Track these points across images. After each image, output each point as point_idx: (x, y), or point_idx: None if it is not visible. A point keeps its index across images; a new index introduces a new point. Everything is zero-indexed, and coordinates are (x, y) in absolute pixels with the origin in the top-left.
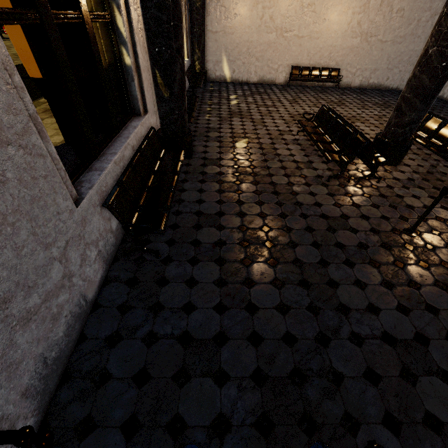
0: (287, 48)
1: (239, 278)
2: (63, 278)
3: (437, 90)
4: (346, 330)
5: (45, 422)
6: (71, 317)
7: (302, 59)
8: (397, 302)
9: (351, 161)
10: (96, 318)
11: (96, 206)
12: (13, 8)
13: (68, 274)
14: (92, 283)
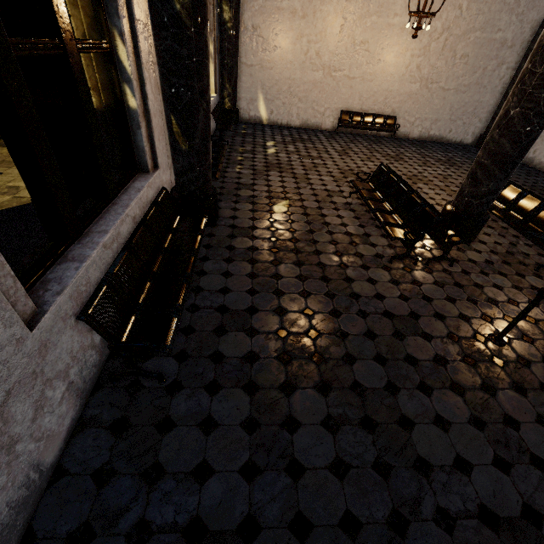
0: (335, 90)
1: (277, 416)
2: None
3: (520, 158)
4: (430, 504)
5: None
6: (8, 511)
7: (352, 103)
8: (492, 451)
9: (419, 240)
10: (55, 496)
11: (67, 318)
12: None
13: (7, 442)
14: (54, 437)
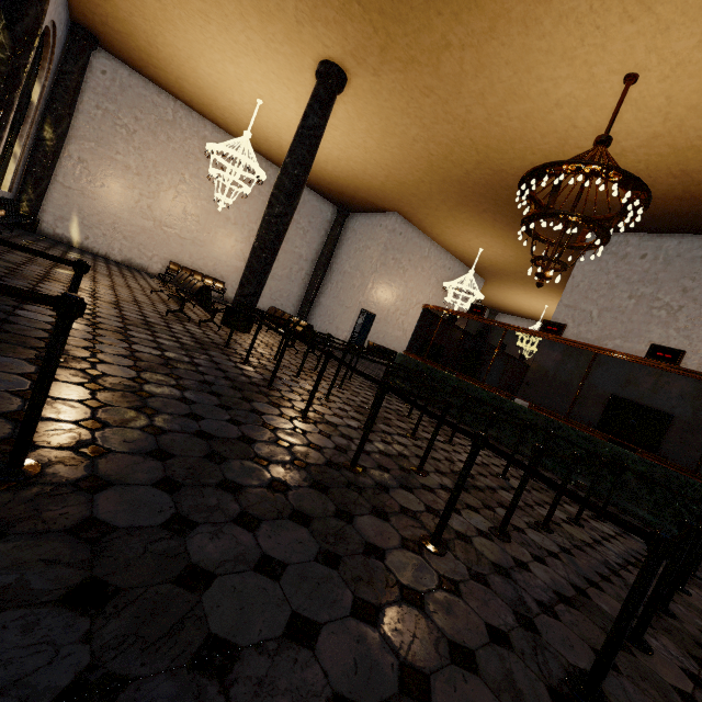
0: (166, 242)
1: (4, 303)
2: None
3: (265, 274)
4: (124, 346)
5: None
6: None
7: (183, 259)
8: (187, 354)
9: (189, 298)
10: None
11: None
12: None
13: None
14: None
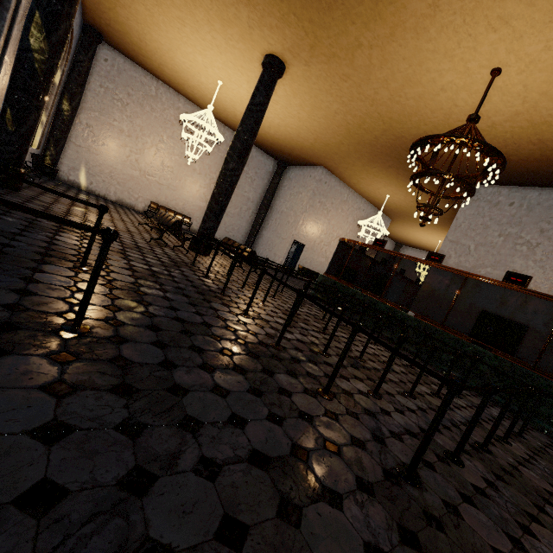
0: (148, 187)
1: (48, 231)
2: None
3: (221, 213)
4: (125, 262)
5: None
6: None
7: (161, 200)
8: (166, 269)
9: (166, 230)
10: None
11: None
12: None
13: None
14: None
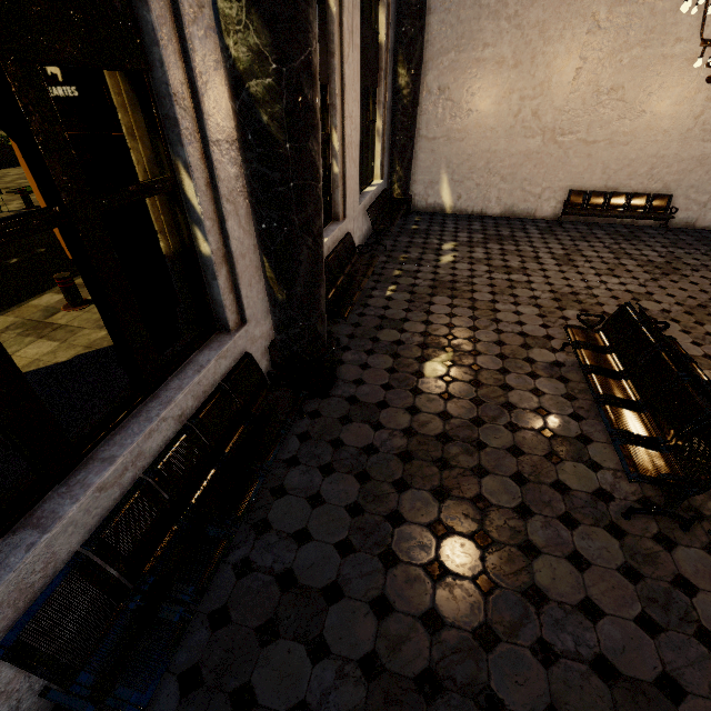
0: (562, 161)
1: None
2: None
3: None
4: None
5: None
6: None
7: (590, 179)
8: None
9: (695, 493)
10: None
11: None
12: None
13: None
14: None
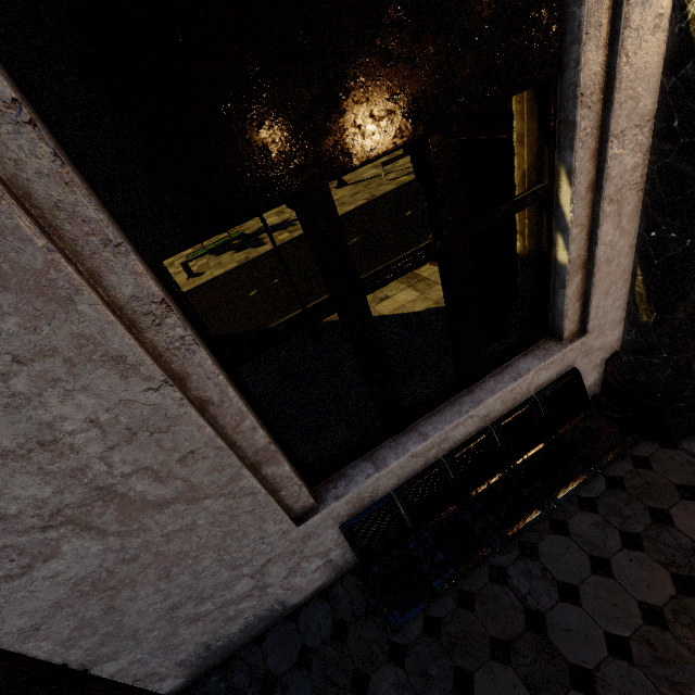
0: None
1: None
2: (252, 588)
3: None
4: None
5: (192, 686)
6: (254, 618)
7: None
8: None
9: None
10: (283, 630)
11: (340, 517)
12: (296, 319)
13: (261, 585)
14: (302, 590)
